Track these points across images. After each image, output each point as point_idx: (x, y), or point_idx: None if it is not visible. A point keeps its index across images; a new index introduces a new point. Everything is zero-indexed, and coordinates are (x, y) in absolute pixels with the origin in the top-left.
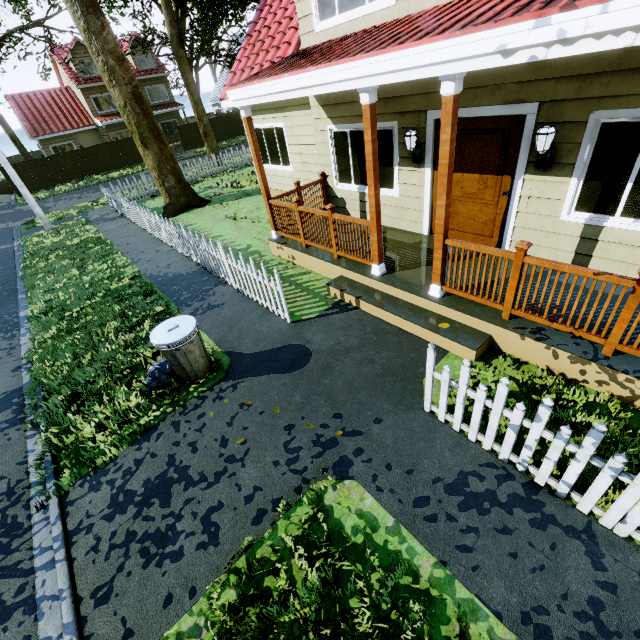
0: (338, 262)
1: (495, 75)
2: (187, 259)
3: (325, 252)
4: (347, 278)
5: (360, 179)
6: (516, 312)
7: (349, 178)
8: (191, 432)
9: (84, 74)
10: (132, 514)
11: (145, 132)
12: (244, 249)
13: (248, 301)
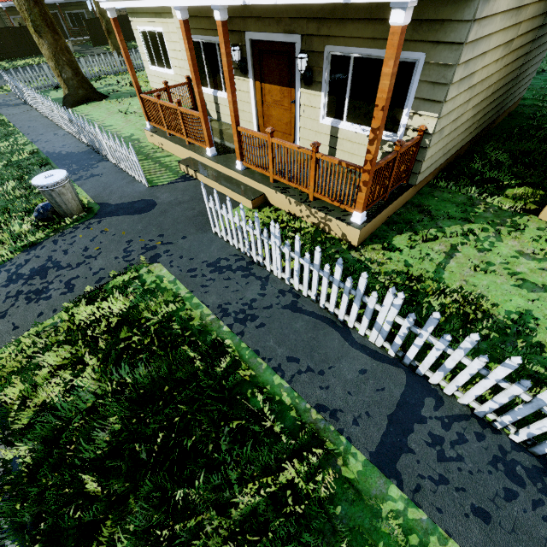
0: (188, 147)
1: (278, 10)
2: (80, 142)
3: (182, 140)
4: (193, 159)
5: (213, 84)
6: (275, 177)
7: (206, 83)
8: (65, 245)
9: None
10: (21, 283)
11: (37, 20)
12: (128, 137)
13: (122, 173)
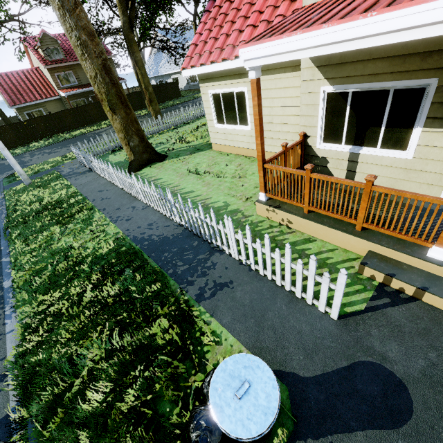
0: (365, 235)
1: None
2: (166, 218)
3: (336, 220)
4: (382, 255)
5: (354, 140)
6: None
7: (338, 138)
8: None
9: (50, 57)
10: None
11: (113, 99)
12: (222, 207)
13: (260, 279)
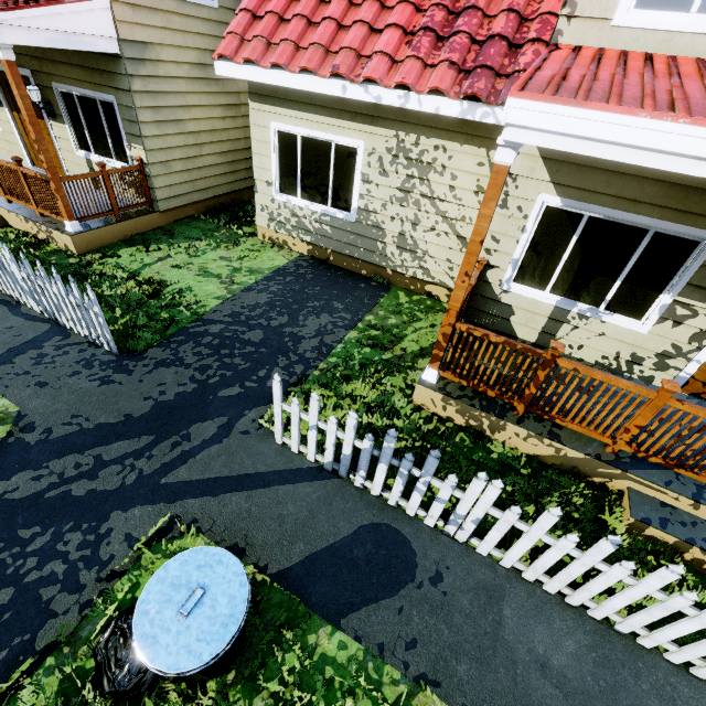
0: None
1: None
2: None
3: None
4: None
5: None
6: (8, 197)
7: None
8: None
9: None
10: None
11: None
12: None
13: None
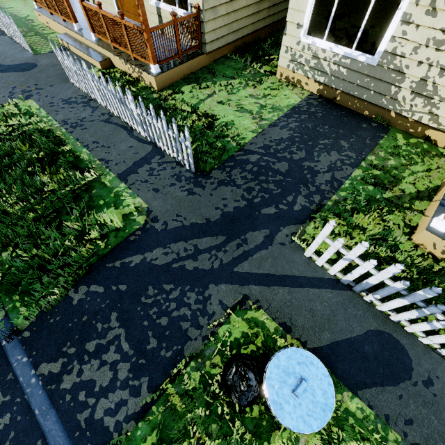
0: (63, 23)
1: None
2: None
3: (60, 18)
4: (68, 34)
5: None
6: (113, 44)
7: None
8: None
9: None
10: None
11: None
12: (24, 17)
13: (15, 44)
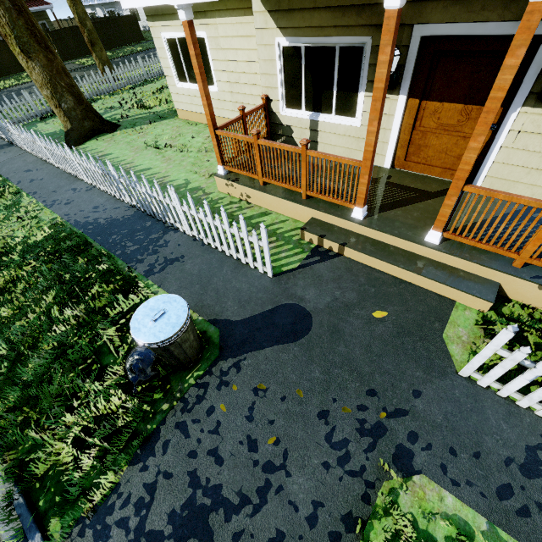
0: (308, 203)
1: None
2: (116, 199)
3: (288, 191)
4: (321, 221)
5: (313, 105)
6: (533, 261)
7: (299, 103)
8: (205, 436)
9: None
10: None
11: (24, 36)
12: (182, 185)
13: (211, 251)
